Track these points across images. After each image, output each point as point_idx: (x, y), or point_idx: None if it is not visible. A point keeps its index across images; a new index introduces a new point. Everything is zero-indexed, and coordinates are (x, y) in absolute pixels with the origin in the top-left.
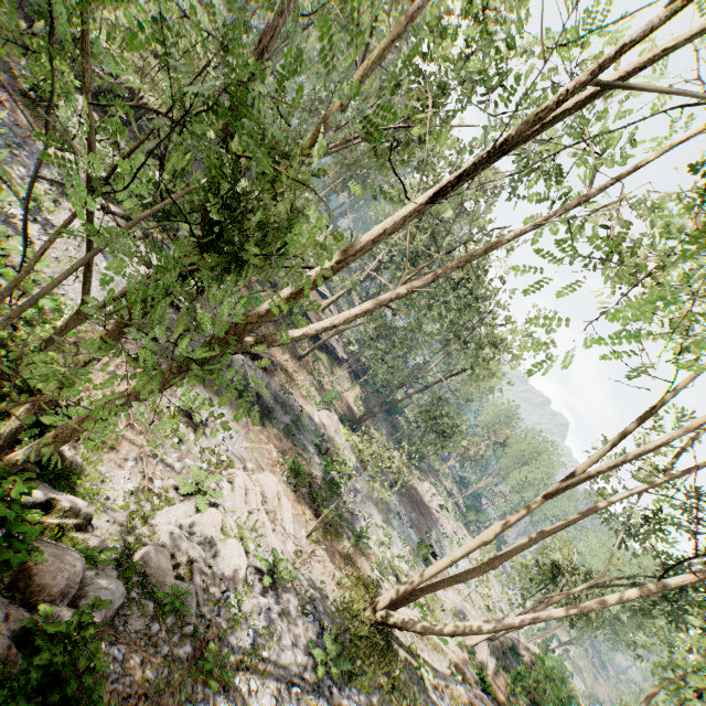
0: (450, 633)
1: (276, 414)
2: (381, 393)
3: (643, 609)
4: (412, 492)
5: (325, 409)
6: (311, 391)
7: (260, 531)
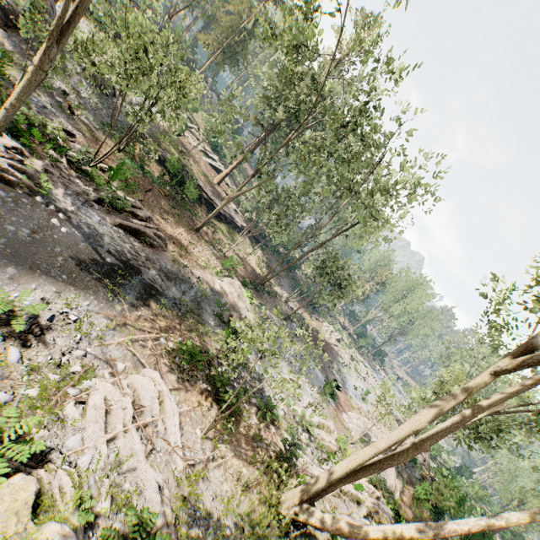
0: (381, 538)
1: (167, 292)
2: (280, 253)
3: (539, 430)
4: (314, 334)
5: (227, 277)
6: (211, 260)
7: (127, 463)
